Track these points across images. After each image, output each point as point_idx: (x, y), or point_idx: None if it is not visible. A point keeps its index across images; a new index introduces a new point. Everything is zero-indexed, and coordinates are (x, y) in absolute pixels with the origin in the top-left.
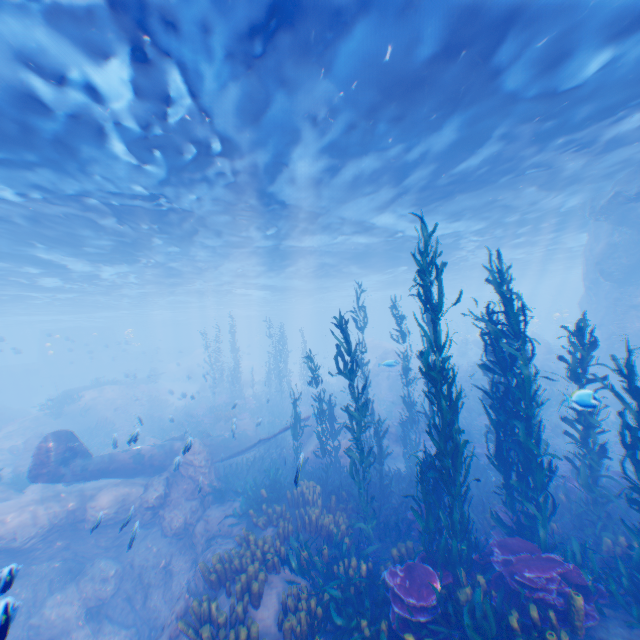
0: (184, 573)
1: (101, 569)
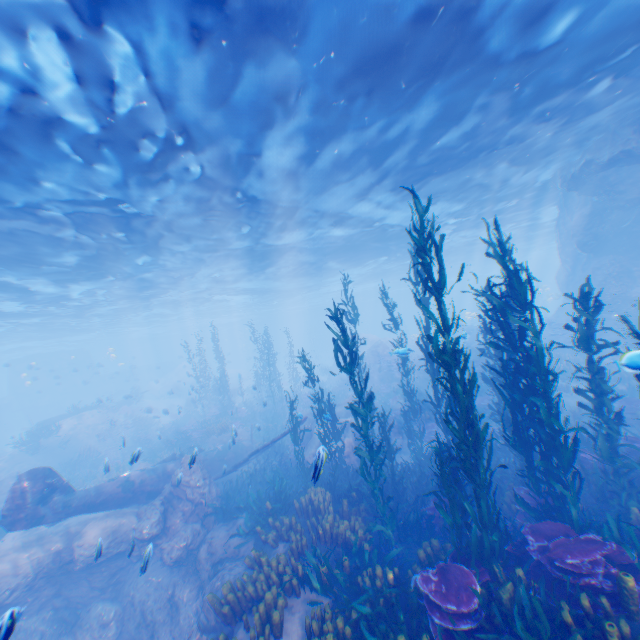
0: (191, 604)
1: (98, 613)
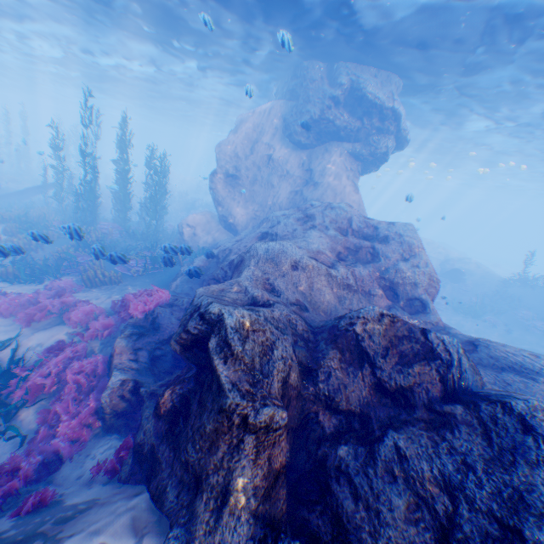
0: None
1: None
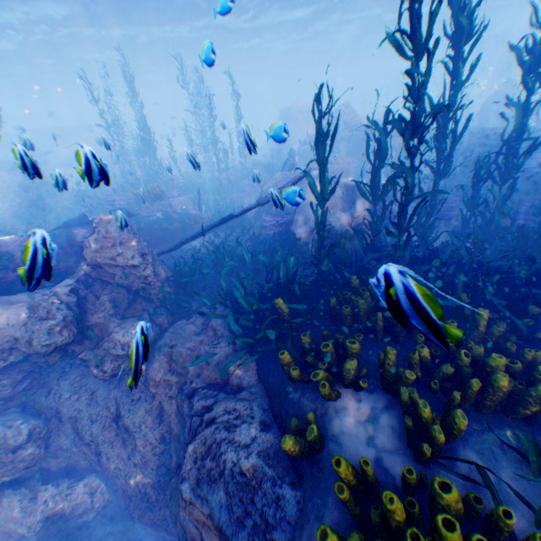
0: (151, 429)
1: (0, 439)
